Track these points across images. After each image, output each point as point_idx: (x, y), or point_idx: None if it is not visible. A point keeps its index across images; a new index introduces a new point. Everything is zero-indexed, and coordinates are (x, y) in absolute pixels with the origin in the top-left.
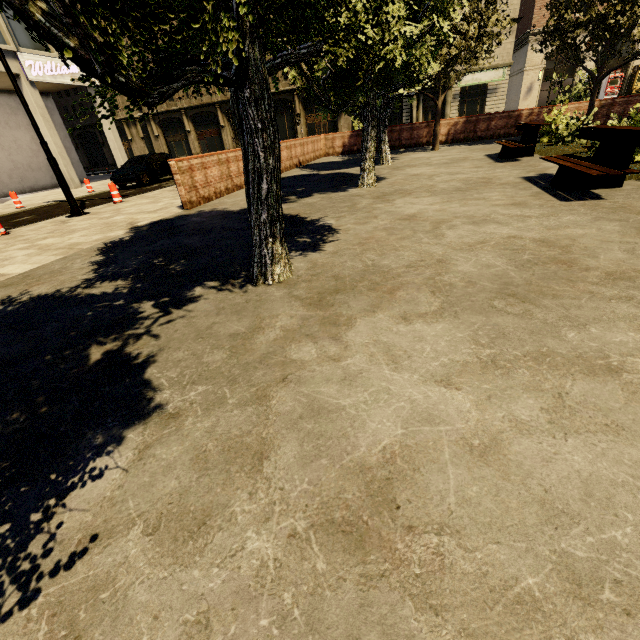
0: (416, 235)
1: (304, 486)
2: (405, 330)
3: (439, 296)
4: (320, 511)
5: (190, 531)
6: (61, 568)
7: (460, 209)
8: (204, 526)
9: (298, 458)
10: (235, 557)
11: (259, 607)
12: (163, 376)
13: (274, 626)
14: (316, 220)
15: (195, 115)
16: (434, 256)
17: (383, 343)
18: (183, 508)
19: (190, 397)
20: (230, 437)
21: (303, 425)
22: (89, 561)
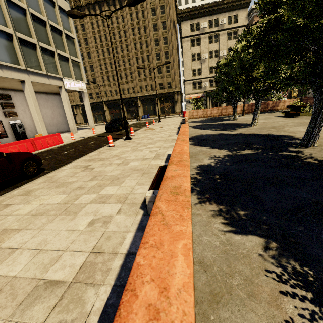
0: None
1: None
2: None
3: None
4: None
5: None
6: None
7: (322, 129)
8: None
9: None
10: None
11: None
12: None
13: None
14: (269, 134)
15: (109, 104)
16: None
17: None
18: None
19: None
20: None
21: None
22: None
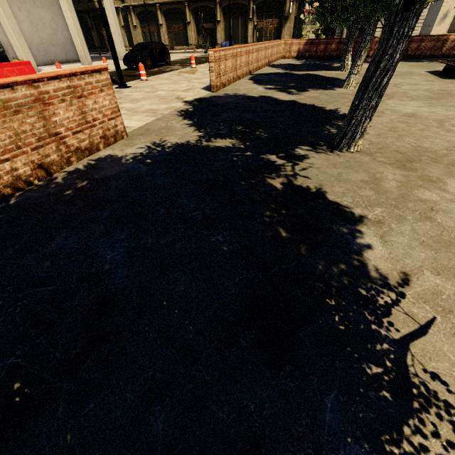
0: (431, 128)
1: None
2: None
3: None
4: None
5: None
6: (403, 284)
7: (447, 113)
8: None
9: None
10: None
11: None
12: (343, 200)
13: None
14: (335, 110)
15: (167, 10)
16: None
17: None
18: (443, 266)
19: (378, 213)
20: (431, 236)
21: None
22: (416, 283)
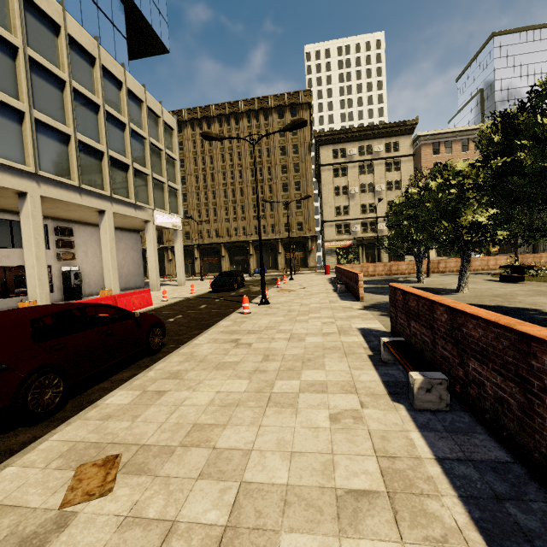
0: None
1: None
2: None
3: None
4: None
5: None
6: None
7: None
8: None
9: None
10: None
11: None
12: None
13: None
14: (500, 305)
15: (203, 249)
16: None
17: None
18: None
19: None
20: None
21: None
22: None
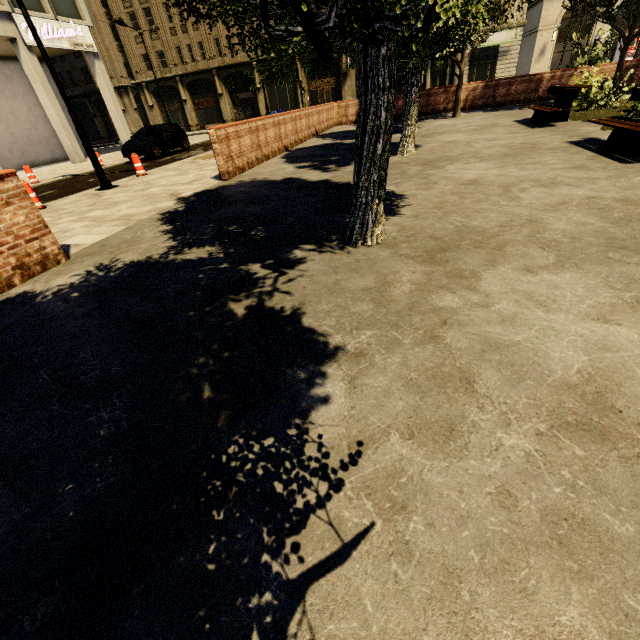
0: (490, 198)
1: (524, 400)
2: (535, 280)
3: (550, 251)
4: (552, 417)
5: (444, 435)
6: (348, 464)
7: (521, 173)
8: (454, 431)
9: (504, 381)
10: (499, 450)
11: (546, 481)
12: (322, 324)
13: (568, 492)
14: None
15: (191, 83)
16: (522, 216)
17: (521, 291)
18: (424, 420)
19: (363, 340)
20: (427, 368)
21: (490, 357)
22: (369, 459)
